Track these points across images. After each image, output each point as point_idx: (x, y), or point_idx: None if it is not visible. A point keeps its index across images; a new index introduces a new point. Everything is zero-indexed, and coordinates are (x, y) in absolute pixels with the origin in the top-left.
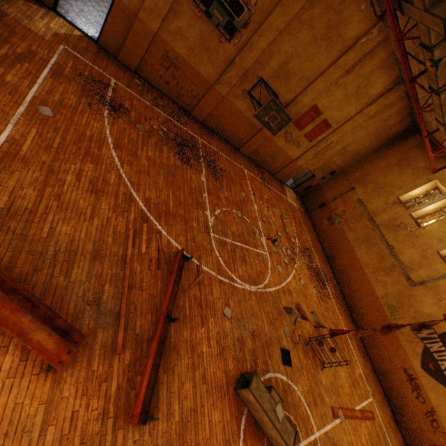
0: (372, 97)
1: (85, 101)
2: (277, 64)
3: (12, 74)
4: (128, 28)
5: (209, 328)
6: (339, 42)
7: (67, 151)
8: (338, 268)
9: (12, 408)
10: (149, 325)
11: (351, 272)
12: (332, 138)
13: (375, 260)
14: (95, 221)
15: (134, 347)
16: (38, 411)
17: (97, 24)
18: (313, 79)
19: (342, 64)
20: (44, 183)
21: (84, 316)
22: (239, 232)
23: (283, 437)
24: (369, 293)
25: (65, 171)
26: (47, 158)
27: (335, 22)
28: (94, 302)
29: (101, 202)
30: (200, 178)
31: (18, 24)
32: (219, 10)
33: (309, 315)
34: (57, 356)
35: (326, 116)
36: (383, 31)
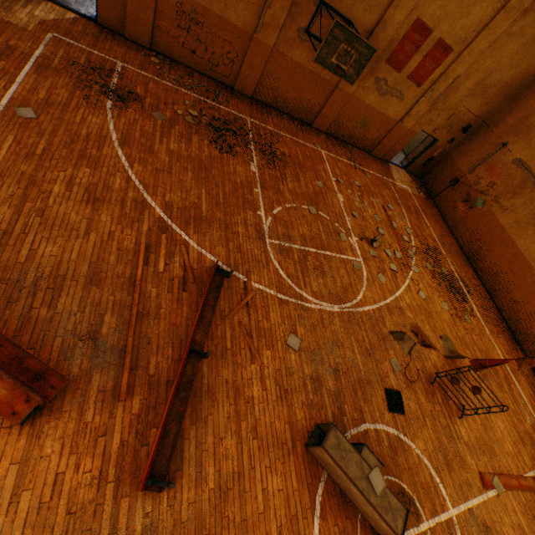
0: None
1: (80, 94)
2: None
3: None
4: None
5: (263, 364)
6: None
7: (55, 157)
8: (487, 271)
9: None
10: (169, 363)
11: (510, 275)
12: (457, 69)
13: None
14: (91, 238)
15: (146, 392)
16: (10, 472)
17: None
18: None
19: None
20: (23, 198)
21: (75, 355)
22: (312, 234)
23: (384, 518)
24: None
25: (51, 181)
26: (27, 168)
27: None
28: (89, 336)
29: (101, 213)
30: (249, 169)
31: None
32: None
33: (436, 341)
34: (10, 406)
35: (440, 34)
36: None
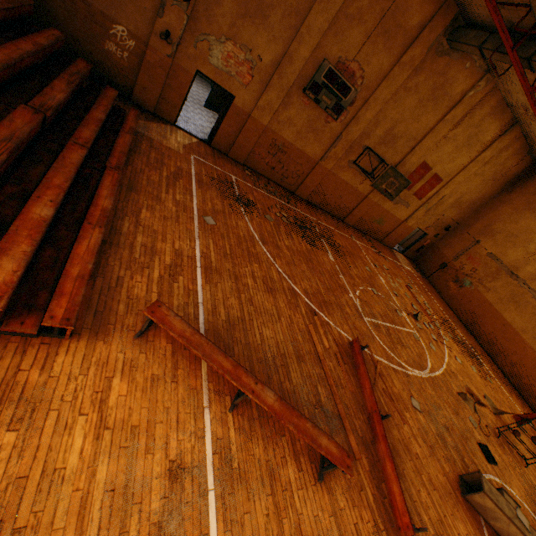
0: (484, 143)
1: (226, 203)
2: (383, 131)
3: (177, 192)
4: (240, 126)
5: (409, 424)
6: (446, 99)
7: (237, 255)
8: (485, 338)
9: (313, 520)
10: (365, 426)
11: (505, 341)
12: (444, 191)
13: (532, 322)
14: (282, 321)
15: (364, 451)
16: (331, 524)
17: (201, 127)
18: (421, 137)
19: (450, 119)
20: (237, 290)
21: (318, 421)
22: (383, 311)
23: None
24: None
25: (244, 275)
26: (228, 265)
27: (440, 83)
28: (317, 405)
29: (277, 300)
30: (329, 258)
31: (161, 145)
32: (327, 96)
33: (483, 400)
34: (343, 460)
35: (436, 171)
36: (491, 81)
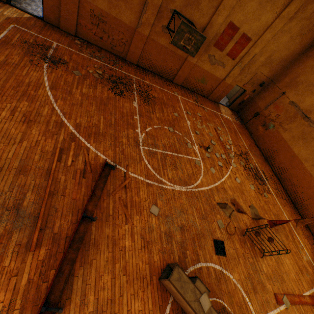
0: None
1: (27, 59)
2: None
3: None
4: None
5: (133, 225)
6: None
7: (6, 94)
8: (277, 166)
9: None
10: (69, 225)
11: (290, 168)
12: (254, 50)
13: None
14: (24, 144)
15: (50, 244)
16: None
17: None
18: None
19: None
20: None
21: (2, 220)
22: (170, 143)
23: None
24: (312, 185)
25: (1, 109)
26: None
27: None
28: (14, 207)
29: (32, 129)
30: (132, 105)
31: None
32: None
33: (247, 209)
34: None
35: (244, 30)
36: None
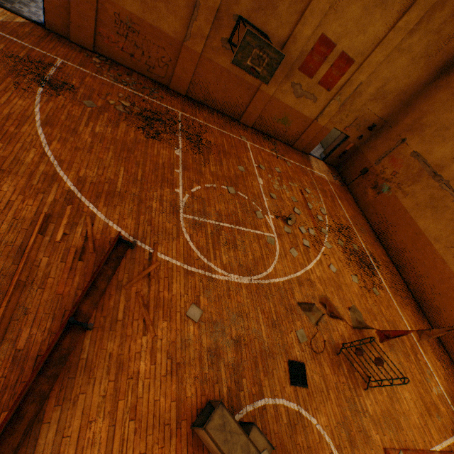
0: None
1: (11, 81)
2: None
3: None
4: None
5: (157, 336)
6: None
7: None
8: (394, 248)
9: None
10: (45, 336)
11: (414, 252)
12: (359, 77)
13: (448, 230)
14: None
15: (7, 368)
16: None
17: None
18: None
19: None
20: None
21: None
22: (229, 211)
23: None
24: (445, 277)
25: None
26: None
27: None
28: None
29: (3, 183)
30: (173, 152)
31: None
32: None
33: (345, 312)
34: None
35: (343, 48)
36: None
